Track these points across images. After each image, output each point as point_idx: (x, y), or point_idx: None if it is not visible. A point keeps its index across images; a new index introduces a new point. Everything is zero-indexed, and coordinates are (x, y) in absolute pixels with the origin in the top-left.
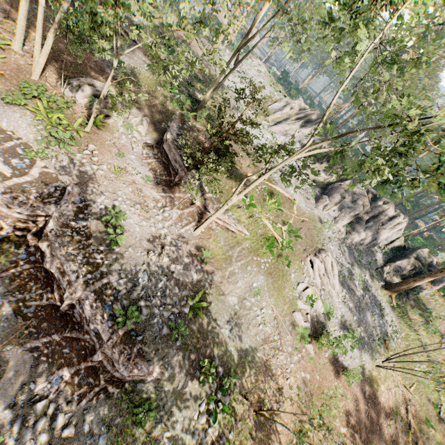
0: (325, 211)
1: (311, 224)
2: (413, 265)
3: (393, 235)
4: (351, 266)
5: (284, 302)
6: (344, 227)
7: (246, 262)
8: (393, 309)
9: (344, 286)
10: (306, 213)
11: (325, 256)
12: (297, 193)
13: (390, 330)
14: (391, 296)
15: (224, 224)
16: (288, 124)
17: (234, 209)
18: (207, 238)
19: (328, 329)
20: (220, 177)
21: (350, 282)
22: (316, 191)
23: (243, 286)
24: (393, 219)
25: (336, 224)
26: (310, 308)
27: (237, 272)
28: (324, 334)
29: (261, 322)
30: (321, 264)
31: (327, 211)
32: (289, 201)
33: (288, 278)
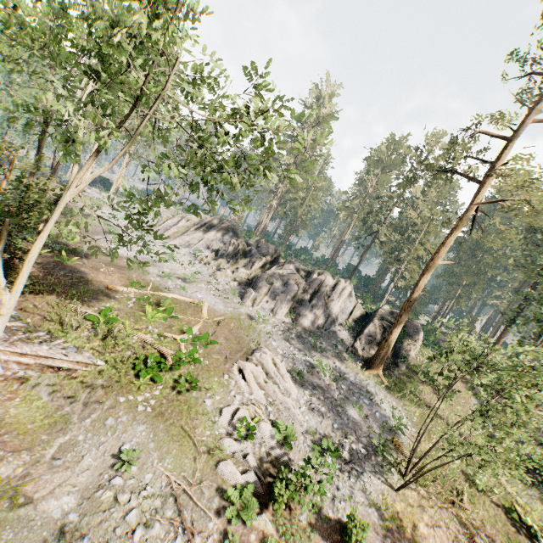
0: (257, 306)
1: (235, 324)
2: (380, 326)
3: (347, 305)
4: (309, 357)
5: (196, 455)
6: (288, 316)
7: (103, 412)
8: (388, 390)
9: (306, 387)
10: (225, 314)
11: (261, 355)
12: (209, 296)
13: (395, 421)
14: (378, 375)
15: (39, 361)
16: (187, 234)
17: (70, 334)
18: (5, 399)
19: (295, 466)
20: (41, 297)
21: (313, 378)
22: (239, 289)
23: (95, 463)
24: (335, 287)
25: (275, 316)
26: (252, 443)
27: (82, 439)
28: (277, 476)
29: (139, 522)
30: (257, 368)
31: (258, 305)
32: (194, 306)
33: (201, 409)
